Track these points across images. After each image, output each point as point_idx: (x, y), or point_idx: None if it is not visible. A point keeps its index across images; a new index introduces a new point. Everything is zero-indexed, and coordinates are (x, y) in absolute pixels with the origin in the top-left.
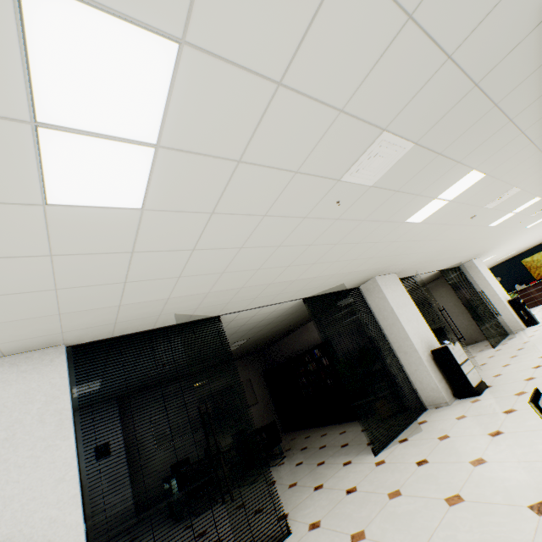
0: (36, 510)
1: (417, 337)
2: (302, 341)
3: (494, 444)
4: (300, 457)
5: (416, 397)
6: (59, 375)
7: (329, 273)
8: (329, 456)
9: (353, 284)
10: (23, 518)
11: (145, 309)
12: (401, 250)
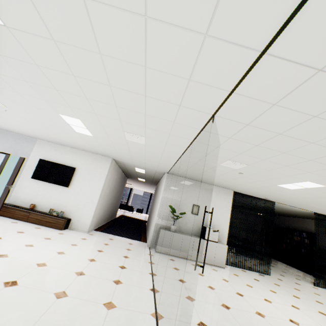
0: (221, 223)
1: None
2: (297, 224)
3: None
4: (272, 265)
5: None
6: (230, 197)
7: None
8: (289, 273)
9: None
10: (219, 223)
11: (260, 194)
12: None
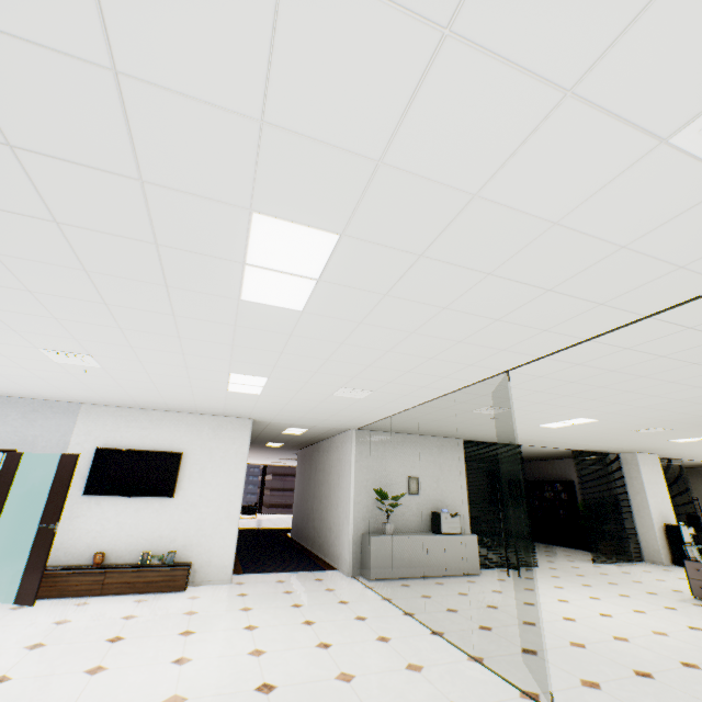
0: (456, 499)
1: (657, 510)
2: (544, 472)
3: (676, 580)
4: (527, 549)
5: (638, 550)
6: (461, 452)
7: (600, 445)
8: (555, 555)
9: (614, 452)
10: (453, 500)
11: (504, 438)
12: (664, 447)
